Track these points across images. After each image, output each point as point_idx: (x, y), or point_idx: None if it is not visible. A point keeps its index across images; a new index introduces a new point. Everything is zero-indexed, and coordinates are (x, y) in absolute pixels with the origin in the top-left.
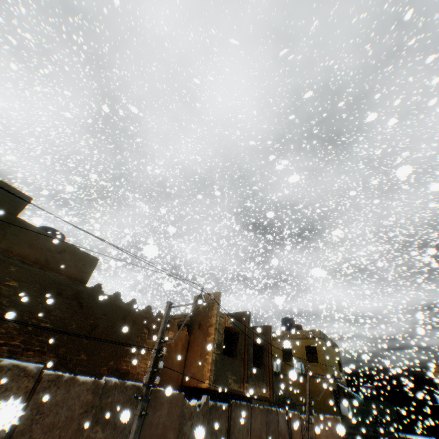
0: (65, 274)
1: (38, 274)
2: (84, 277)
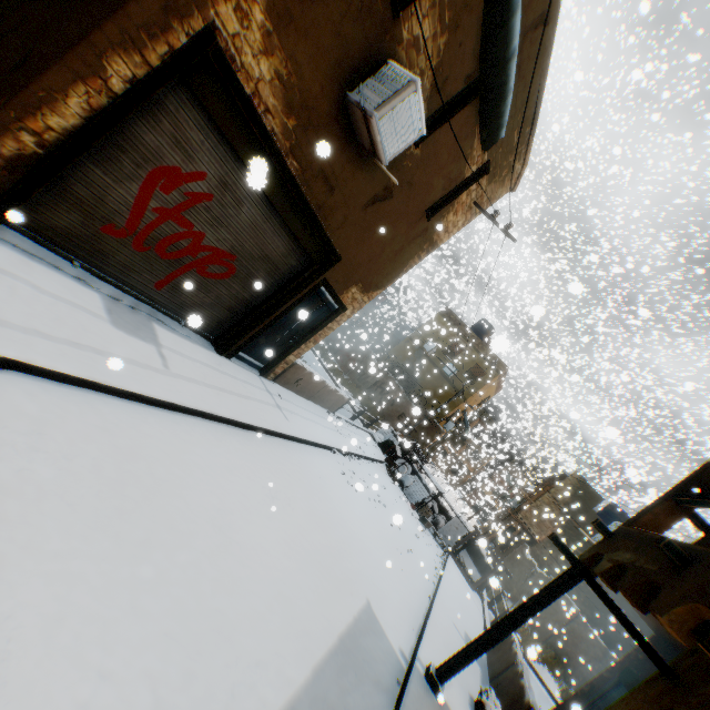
0: None
1: None
2: None
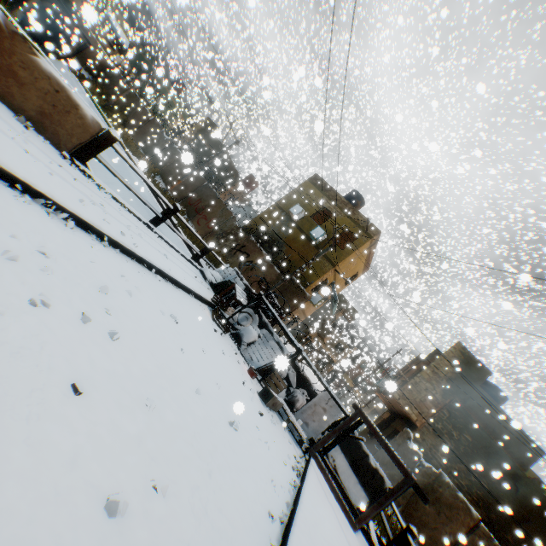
0: (505, 449)
1: (484, 438)
2: (522, 461)
